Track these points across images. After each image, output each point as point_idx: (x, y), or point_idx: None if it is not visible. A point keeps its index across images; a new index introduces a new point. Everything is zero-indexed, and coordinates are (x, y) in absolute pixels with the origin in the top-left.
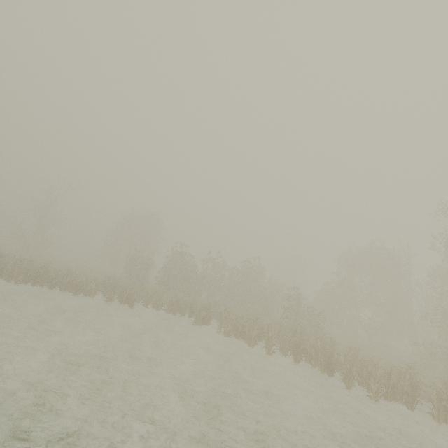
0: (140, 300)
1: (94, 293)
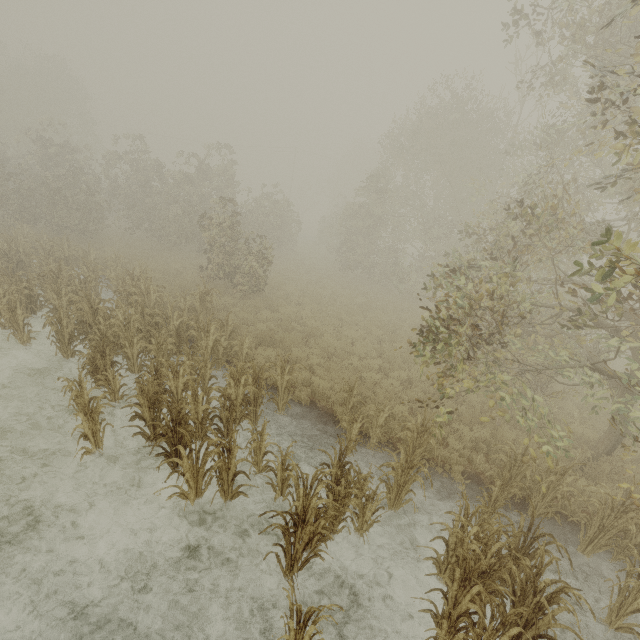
0: None
1: None
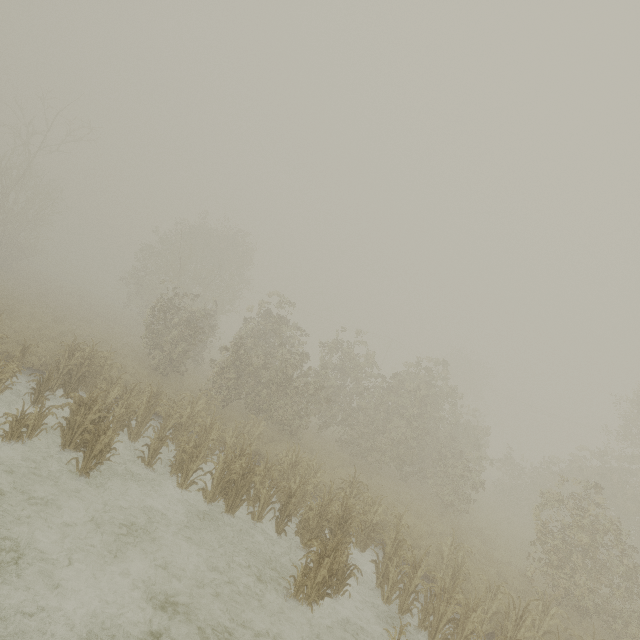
0: (141, 434)
1: None
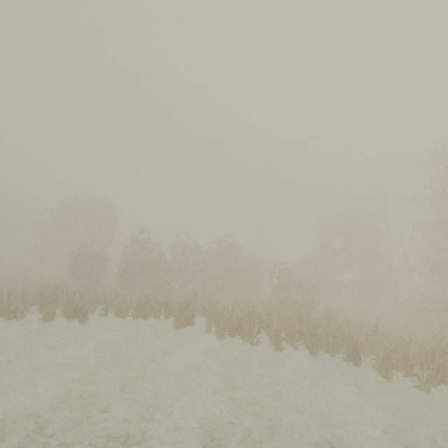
0: (96, 309)
1: (22, 314)
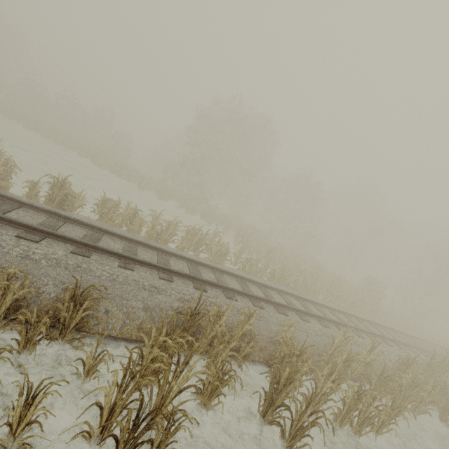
0: None
1: None
